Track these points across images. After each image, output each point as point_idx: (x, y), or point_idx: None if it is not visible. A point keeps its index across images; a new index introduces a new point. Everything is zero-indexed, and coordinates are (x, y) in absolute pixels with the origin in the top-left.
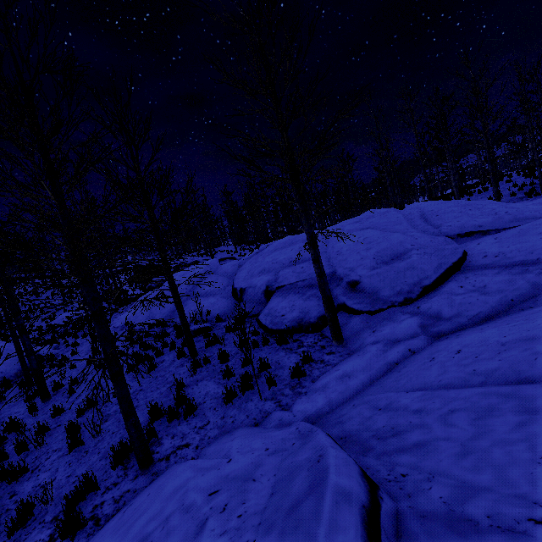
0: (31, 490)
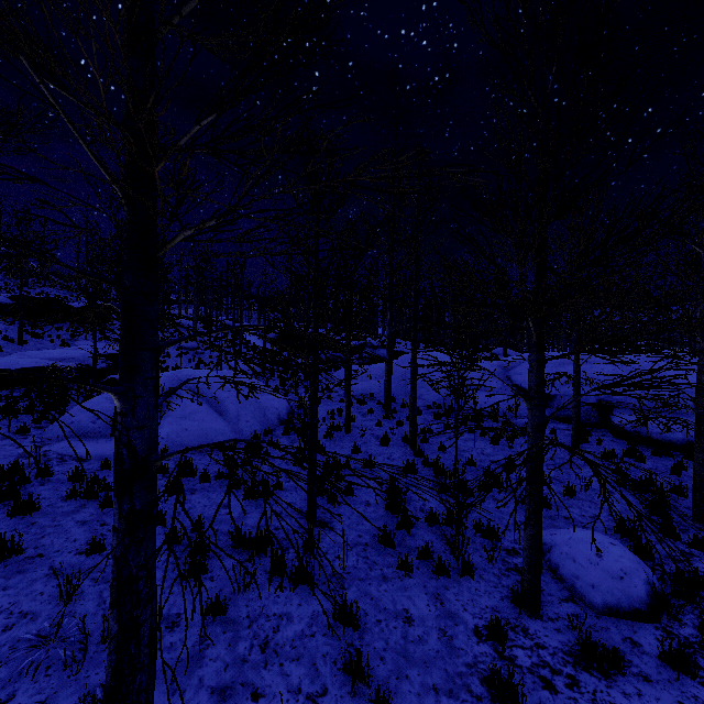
0: (583, 518)
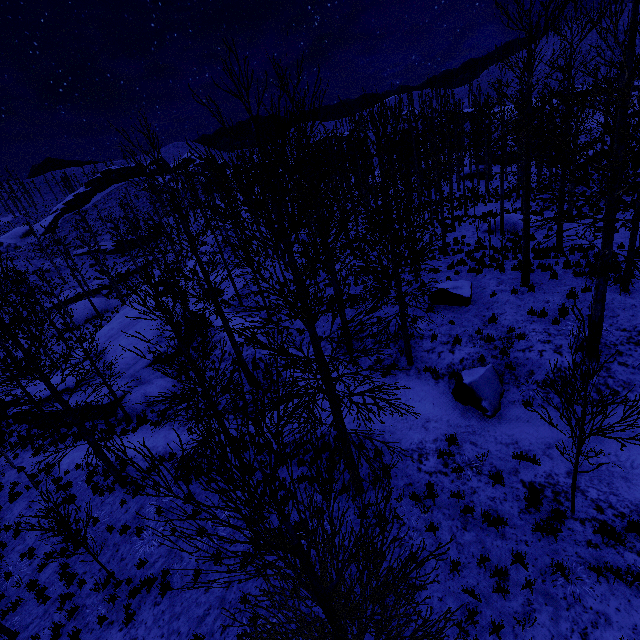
0: None
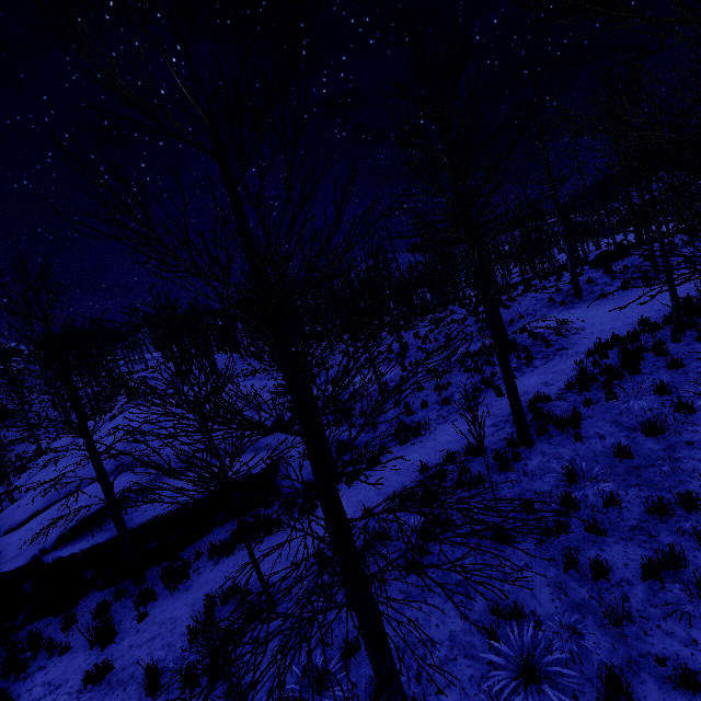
0: None
